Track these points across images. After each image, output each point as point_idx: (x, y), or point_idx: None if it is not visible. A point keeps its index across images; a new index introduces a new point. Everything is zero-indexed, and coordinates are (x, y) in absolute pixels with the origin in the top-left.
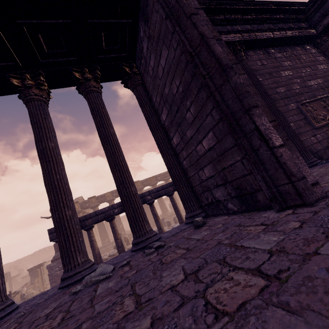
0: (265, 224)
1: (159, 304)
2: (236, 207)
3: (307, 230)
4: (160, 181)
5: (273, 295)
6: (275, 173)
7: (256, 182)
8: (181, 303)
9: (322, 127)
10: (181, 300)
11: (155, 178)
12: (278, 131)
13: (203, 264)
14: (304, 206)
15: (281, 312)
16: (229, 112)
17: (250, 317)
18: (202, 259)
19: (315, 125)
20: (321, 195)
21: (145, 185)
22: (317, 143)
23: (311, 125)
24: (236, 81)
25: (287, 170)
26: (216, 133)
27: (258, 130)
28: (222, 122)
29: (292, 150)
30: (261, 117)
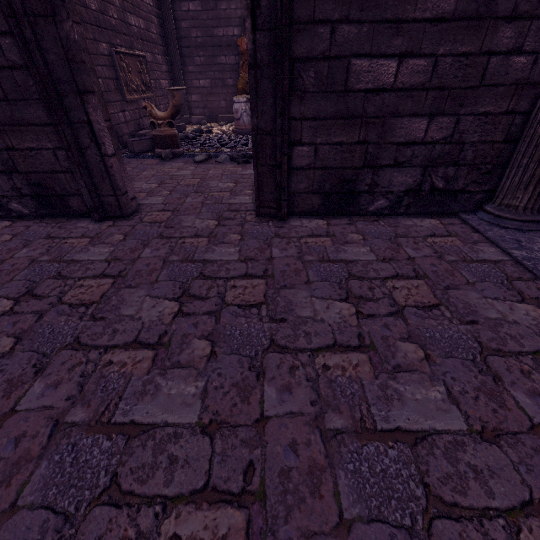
0: (89, 236)
1: (3, 328)
2: (28, 210)
3: (130, 242)
4: None
5: (121, 284)
6: (102, 182)
7: (73, 184)
8: (38, 315)
9: (133, 102)
10: (36, 314)
11: None
12: (112, 136)
13: (32, 285)
14: (123, 219)
15: (129, 289)
16: (48, 73)
17: (112, 298)
18: (24, 281)
19: (126, 97)
20: (136, 209)
21: None
22: (125, 124)
23: (123, 94)
24: (69, 35)
25: (114, 183)
26: (5, 83)
27: (92, 127)
28: (26, 74)
29: (121, 162)
30: (97, 111)
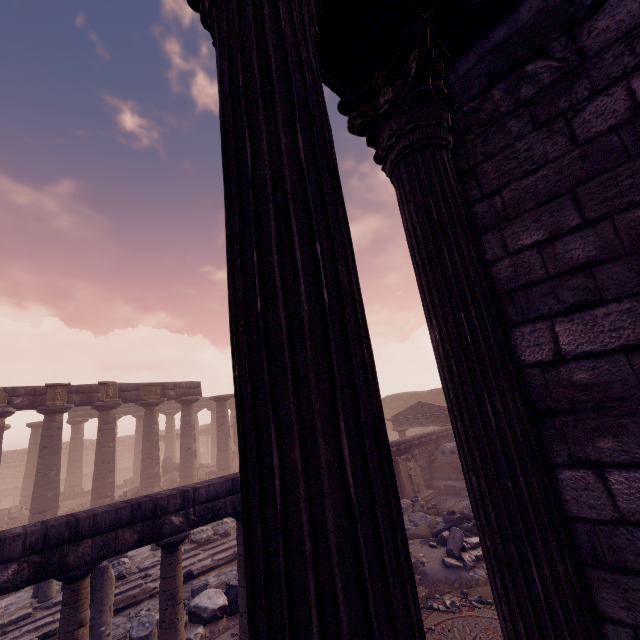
0: None
1: None
2: None
3: None
4: (170, 399)
5: None
6: None
7: None
8: None
9: None
10: None
11: (162, 389)
12: None
13: None
14: None
15: None
16: None
17: None
18: None
19: None
20: None
21: (128, 399)
22: None
23: None
24: None
25: None
26: None
27: None
28: None
29: None
30: None
